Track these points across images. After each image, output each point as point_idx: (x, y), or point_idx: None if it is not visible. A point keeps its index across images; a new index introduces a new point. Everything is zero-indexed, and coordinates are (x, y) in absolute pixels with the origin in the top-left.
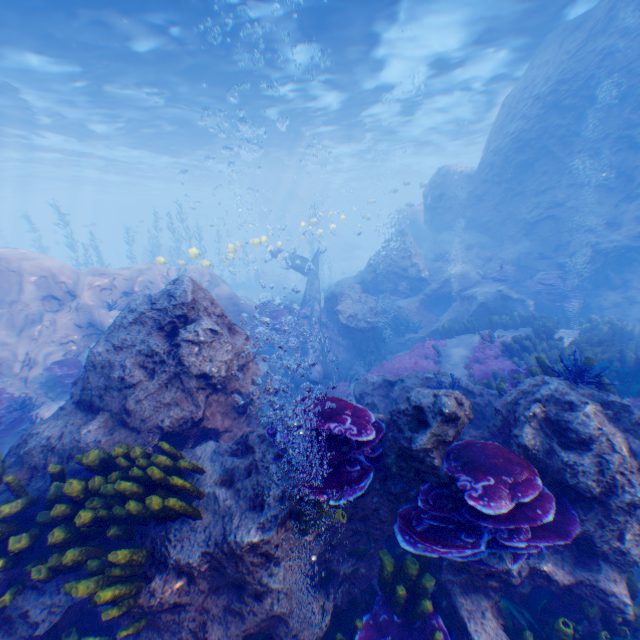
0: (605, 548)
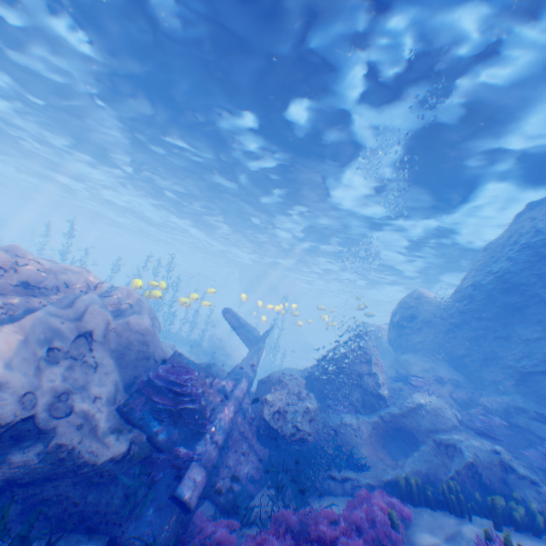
0: None
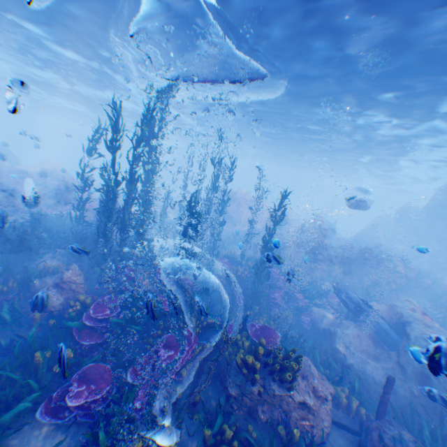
0: (390, 278)
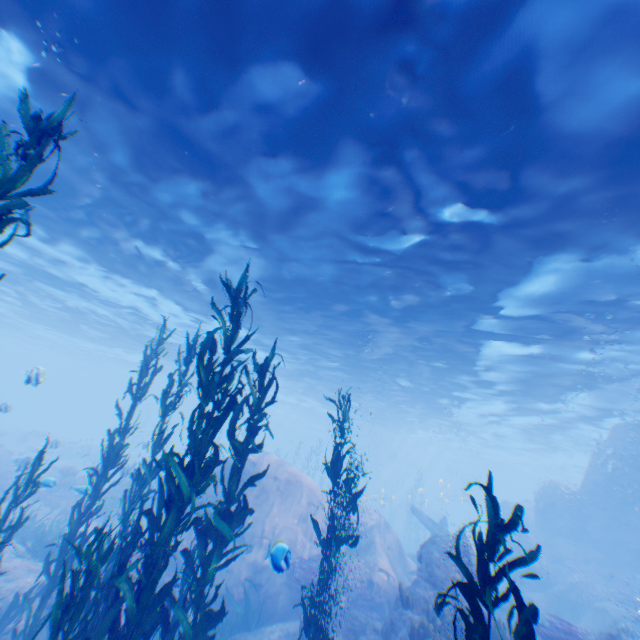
0: None
